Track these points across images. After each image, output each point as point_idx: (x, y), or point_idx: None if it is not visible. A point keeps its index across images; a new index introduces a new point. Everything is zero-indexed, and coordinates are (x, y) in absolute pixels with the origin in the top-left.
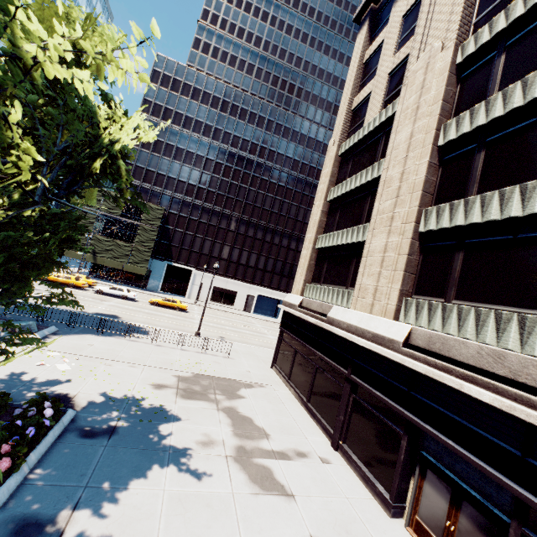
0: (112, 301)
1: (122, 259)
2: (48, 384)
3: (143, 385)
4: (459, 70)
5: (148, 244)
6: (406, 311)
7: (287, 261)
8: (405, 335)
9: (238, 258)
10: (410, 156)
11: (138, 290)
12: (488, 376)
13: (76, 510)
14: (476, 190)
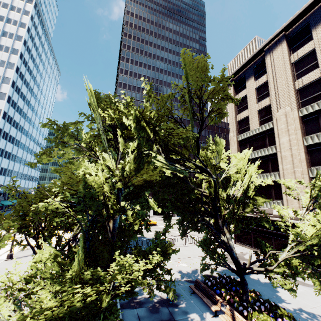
0: None
1: None
2: (195, 272)
3: None
4: (301, 118)
5: None
6: None
7: None
8: None
9: None
10: (293, 148)
11: None
12: None
13: (281, 304)
14: None
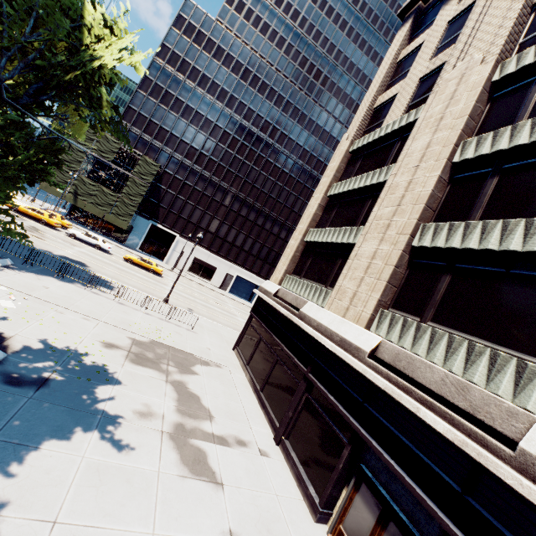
0: (83, 248)
1: (104, 208)
2: None
3: (93, 341)
4: (493, 89)
5: (136, 199)
6: (379, 323)
7: (273, 249)
8: (373, 346)
9: (226, 235)
10: (422, 166)
11: (115, 243)
12: (447, 405)
13: None
14: (479, 216)
